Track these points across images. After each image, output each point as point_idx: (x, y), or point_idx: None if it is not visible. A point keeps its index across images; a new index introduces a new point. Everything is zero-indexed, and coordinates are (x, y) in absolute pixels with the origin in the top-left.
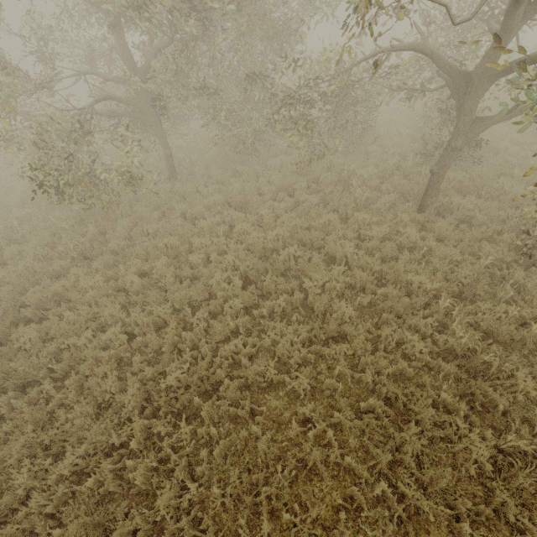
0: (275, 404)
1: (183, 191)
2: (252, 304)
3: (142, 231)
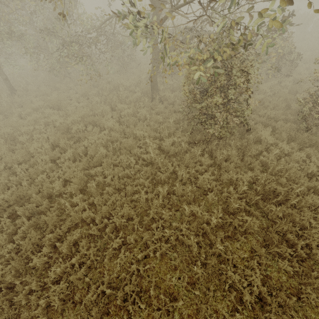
0: (64, 201)
1: (19, 101)
2: (58, 158)
3: None
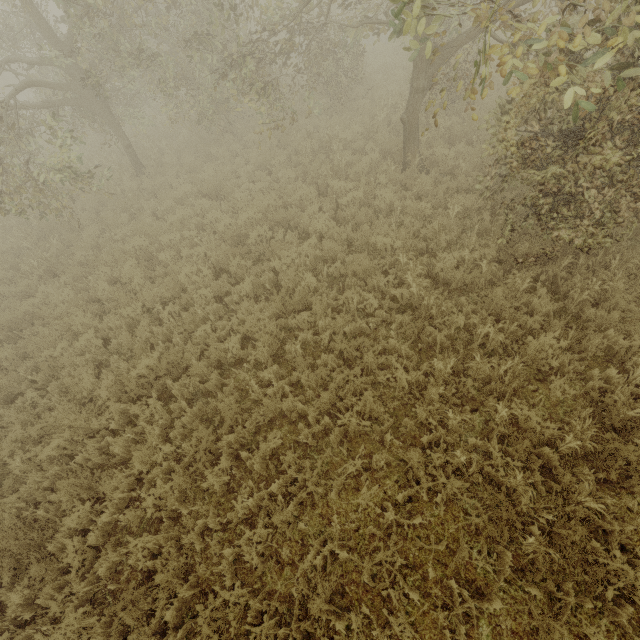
0: (244, 376)
1: (152, 187)
2: (227, 294)
3: (112, 238)
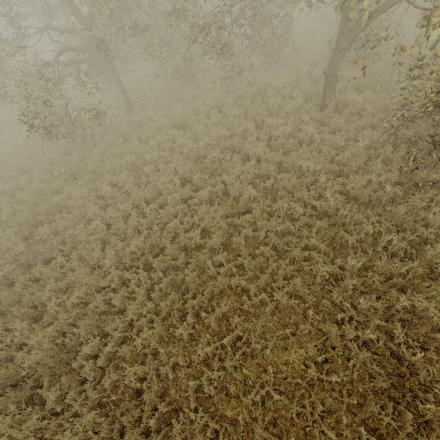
0: (202, 257)
1: (138, 120)
2: (189, 197)
3: (111, 154)
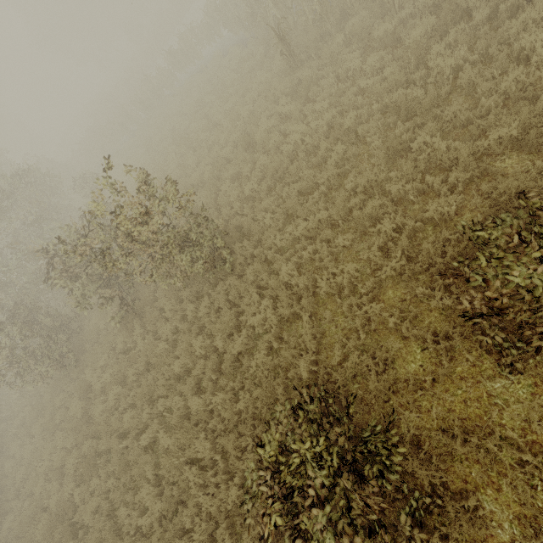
0: None
1: None
2: None
3: None
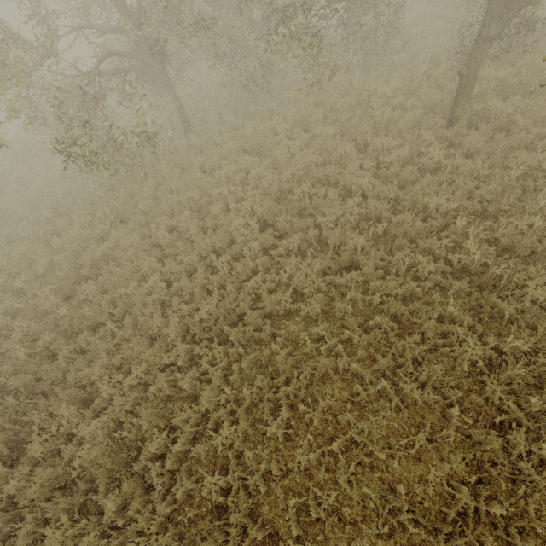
0: (293, 328)
1: (199, 144)
2: (271, 246)
3: (166, 189)
